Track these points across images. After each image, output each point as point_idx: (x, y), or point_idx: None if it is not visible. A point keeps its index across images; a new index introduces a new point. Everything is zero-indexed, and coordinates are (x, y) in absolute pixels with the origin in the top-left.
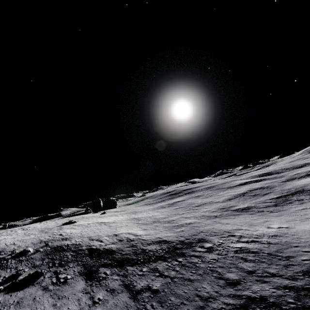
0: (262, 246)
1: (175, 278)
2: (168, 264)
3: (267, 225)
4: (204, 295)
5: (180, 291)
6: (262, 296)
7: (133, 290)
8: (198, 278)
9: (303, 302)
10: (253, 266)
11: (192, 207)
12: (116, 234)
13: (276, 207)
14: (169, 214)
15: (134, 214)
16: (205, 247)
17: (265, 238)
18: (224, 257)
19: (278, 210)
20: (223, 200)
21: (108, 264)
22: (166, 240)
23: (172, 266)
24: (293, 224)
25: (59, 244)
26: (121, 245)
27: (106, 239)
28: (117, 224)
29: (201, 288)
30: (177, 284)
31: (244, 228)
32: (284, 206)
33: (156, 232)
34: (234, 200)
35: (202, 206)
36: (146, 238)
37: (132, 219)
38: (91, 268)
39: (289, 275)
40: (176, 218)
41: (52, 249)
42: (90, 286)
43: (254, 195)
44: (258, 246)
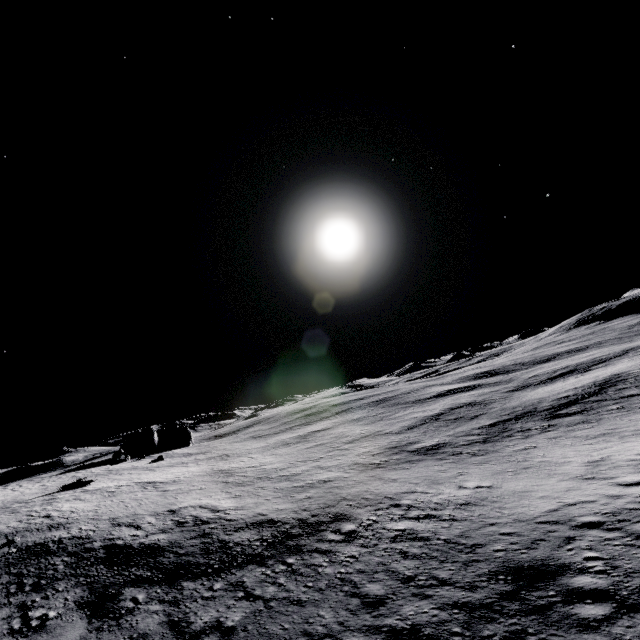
0: (439, 526)
1: (273, 600)
2: (266, 572)
3: (459, 483)
4: (318, 632)
5: (277, 628)
6: (414, 625)
7: (186, 633)
8: (315, 598)
9: (475, 632)
10: (415, 567)
11: (341, 443)
12: (173, 509)
13: (484, 445)
14: (293, 461)
15: (223, 461)
16: (342, 532)
17: (449, 509)
18: (371, 551)
19: (485, 452)
20: (399, 430)
21: (144, 578)
22: (274, 518)
23: (273, 574)
24: (500, 480)
25: (41, 540)
26: (181, 534)
27: (149, 522)
28: (182, 486)
29: (316, 618)
30: (274, 613)
31: (420, 490)
32: (498, 443)
33: (257, 501)
34: (419, 429)
35: (359, 442)
36: (235, 516)
37: (217, 472)
38: (105, 589)
39: (468, 581)
40: (303, 470)
41: (22, 552)
42: (97, 630)
43: (455, 420)
44: (434, 527)
